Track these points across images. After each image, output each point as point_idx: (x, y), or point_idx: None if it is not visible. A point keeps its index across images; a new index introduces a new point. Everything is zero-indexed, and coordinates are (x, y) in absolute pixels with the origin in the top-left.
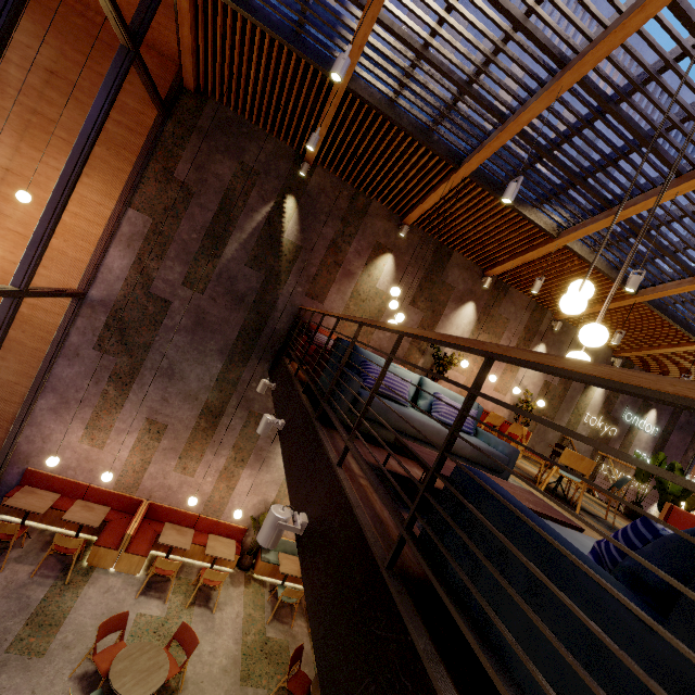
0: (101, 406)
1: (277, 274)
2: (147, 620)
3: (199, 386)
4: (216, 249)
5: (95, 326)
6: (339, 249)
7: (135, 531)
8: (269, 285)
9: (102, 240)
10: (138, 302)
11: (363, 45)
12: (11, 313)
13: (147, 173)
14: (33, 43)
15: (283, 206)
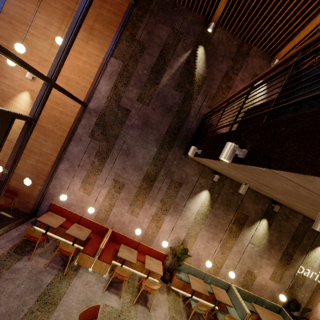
0: (90, 170)
1: (191, 94)
2: (109, 310)
3: (143, 161)
4: (156, 79)
5: (90, 124)
6: (230, 78)
7: (104, 246)
8: (186, 100)
9: (97, 75)
10: (113, 110)
11: None
12: (45, 94)
13: (121, 37)
14: None
15: (196, 53)
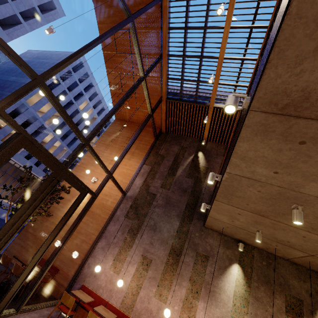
0: (122, 247)
1: (199, 179)
2: None
3: (168, 235)
4: (173, 173)
5: (126, 207)
6: None
7: None
8: (197, 183)
9: (134, 175)
10: (143, 196)
11: (216, 90)
12: (106, 181)
13: (150, 154)
14: (125, 133)
15: (198, 155)
